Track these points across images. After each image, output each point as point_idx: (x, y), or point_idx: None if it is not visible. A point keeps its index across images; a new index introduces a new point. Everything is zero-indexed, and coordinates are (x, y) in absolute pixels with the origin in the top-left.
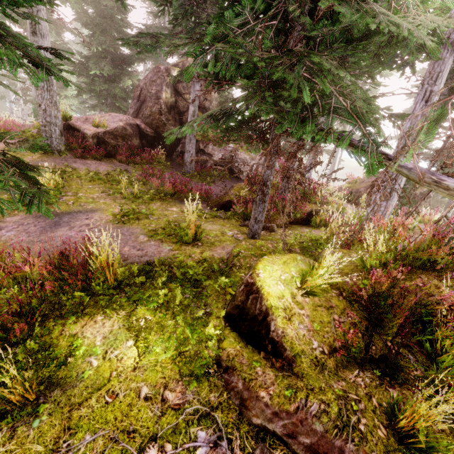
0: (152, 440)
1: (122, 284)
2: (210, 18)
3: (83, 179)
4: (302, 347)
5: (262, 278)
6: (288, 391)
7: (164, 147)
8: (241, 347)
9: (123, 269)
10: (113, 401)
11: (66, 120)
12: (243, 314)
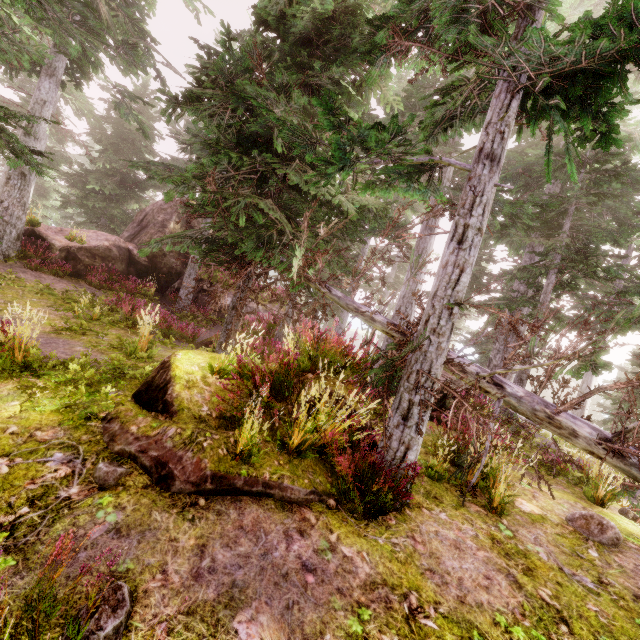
0: (5, 456)
1: (30, 366)
2: None
3: (27, 290)
4: (190, 406)
5: (179, 358)
6: (156, 423)
7: (158, 280)
8: (135, 409)
9: (38, 352)
10: None
11: (31, 226)
12: (150, 387)
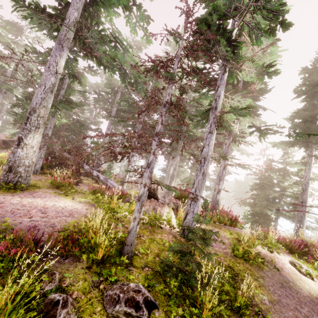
0: None
1: None
2: None
3: None
4: None
5: (2, 153)
6: None
7: None
8: None
9: None
10: None
11: None
12: None
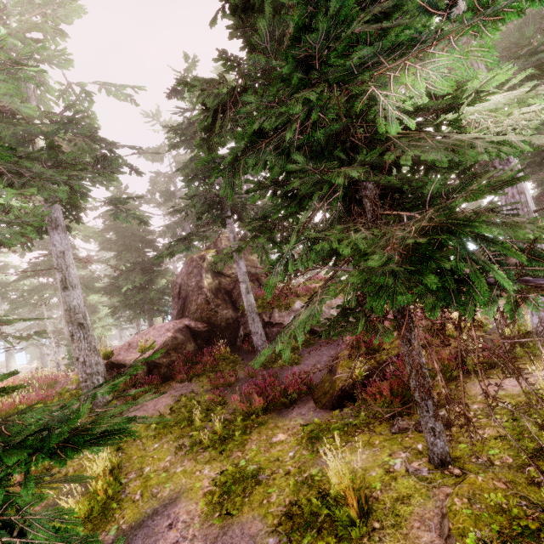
0: None
1: None
2: (235, 202)
3: (144, 439)
4: None
5: None
6: None
7: (223, 336)
8: None
9: None
10: None
11: (108, 359)
12: None
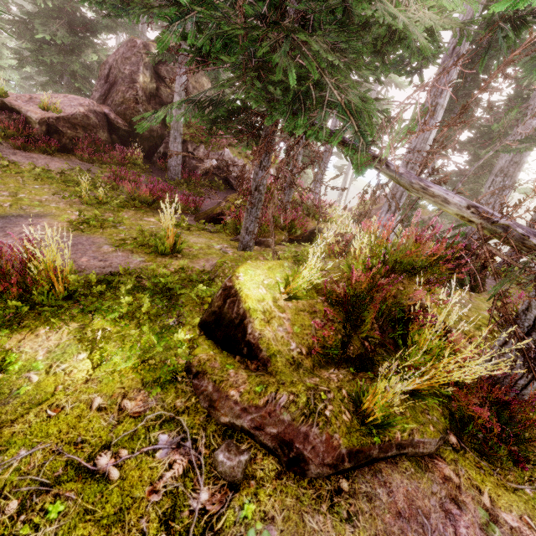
0: (105, 448)
1: (75, 295)
2: None
3: (25, 177)
4: (279, 347)
5: (242, 281)
6: (259, 387)
7: (142, 146)
8: (215, 353)
9: (77, 277)
10: (57, 415)
11: None
12: (220, 320)
